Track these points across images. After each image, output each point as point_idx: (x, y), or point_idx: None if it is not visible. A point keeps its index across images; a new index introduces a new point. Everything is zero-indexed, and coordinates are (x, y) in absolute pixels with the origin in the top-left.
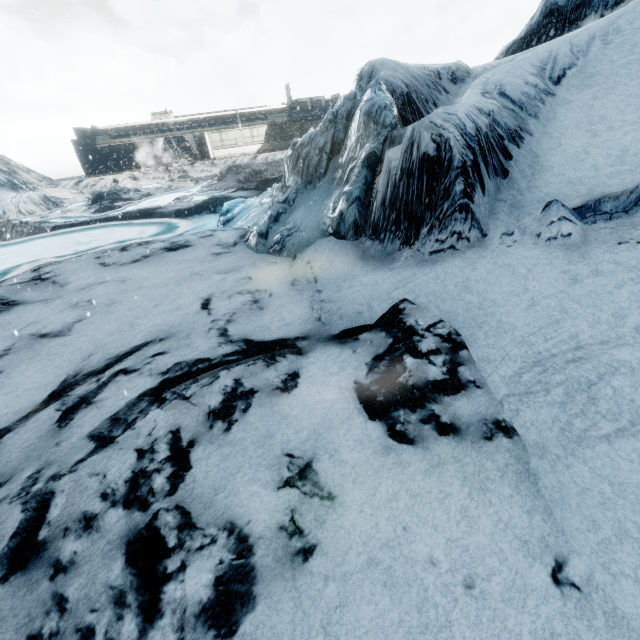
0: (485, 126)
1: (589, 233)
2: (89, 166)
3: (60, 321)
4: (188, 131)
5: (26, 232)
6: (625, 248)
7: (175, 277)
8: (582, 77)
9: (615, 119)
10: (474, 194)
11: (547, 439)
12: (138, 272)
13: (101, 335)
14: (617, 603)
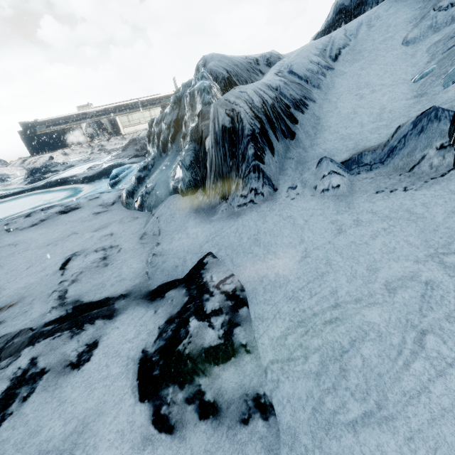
0: (272, 99)
1: (355, 183)
2: (33, 148)
3: None
4: (104, 117)
5: None
6: (381, 197)
7: (57, 237)
8: (353, 53)
9: (376, 84)
10: (264, 156)
11: (299, 422)
12: (32, 235)
13: None
14: None
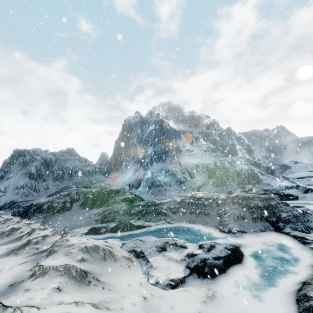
0: None
1: None
2: None
3: None
4: None
5: None
6: None
7: None
8: None
9: None
10: None
11: None
12: None
13: None
14: None
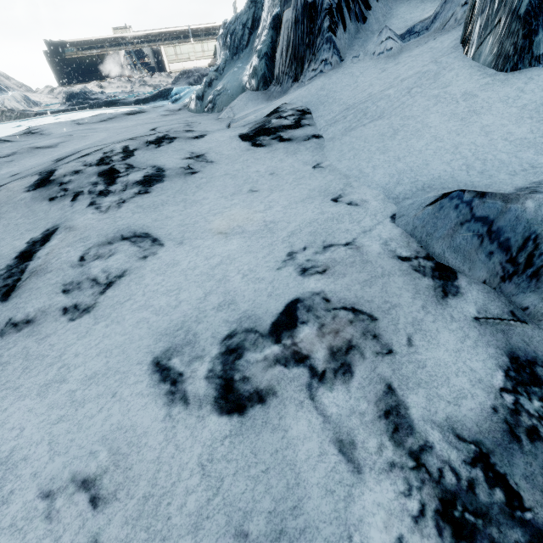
0: None
1: (404, 47)
2: (61, 76)
3: (49, 142)
4: (146, 45)
5: (14, 117)
6: (418, 48)
7: (133, 125)
8: None
9: None
10: (337, 30)
11: (336, 135)
12: (105, 126)
13: (79, 146)
14: (337, 167)
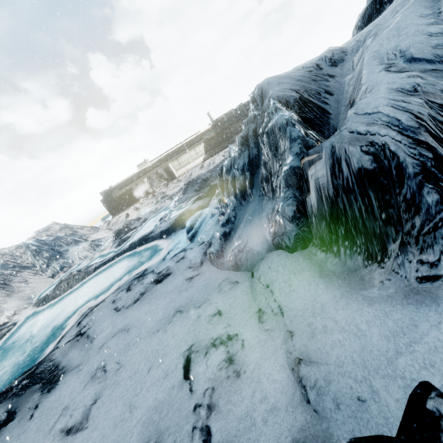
0: (421, 106)
1: None
2: (112, 210)
3: (82, 405)
4: (159, 167)
5: (80, 278)
6: None
7: (162, 318)
8: None
9: None
10: None
11: None
12: (138, 314)
13: (108, 426)
14: None
